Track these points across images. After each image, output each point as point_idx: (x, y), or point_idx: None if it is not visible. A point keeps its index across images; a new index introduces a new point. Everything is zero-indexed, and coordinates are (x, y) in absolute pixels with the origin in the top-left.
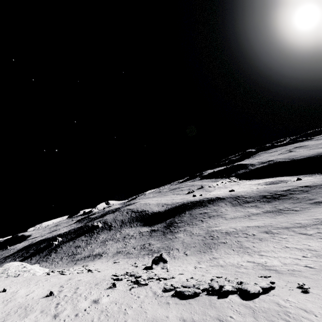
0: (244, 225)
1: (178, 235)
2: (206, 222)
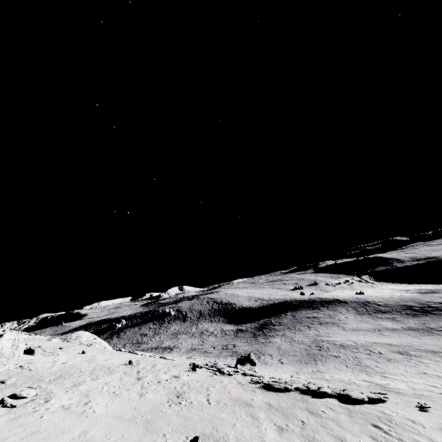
0: (370, 340)
1: (274, 340)
2: (315, 329)
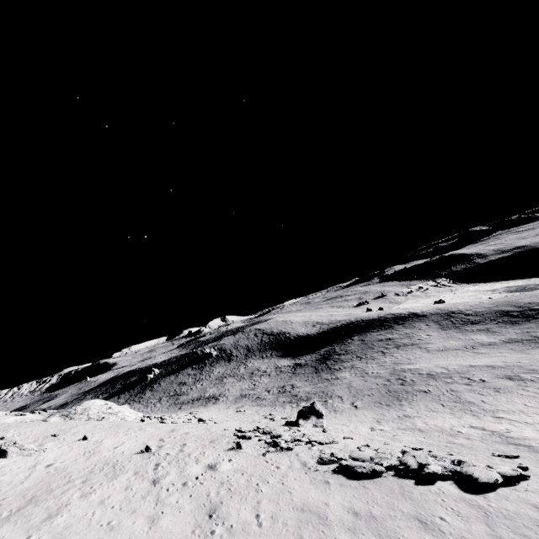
0: (464, 362)
1: (341, 375)
2: (391, 354)
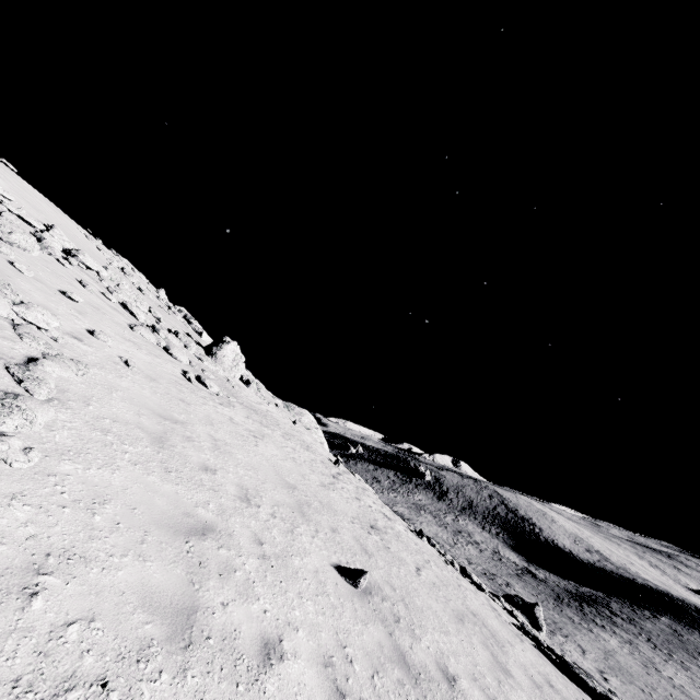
0: None
1: (602, 633)
2: None
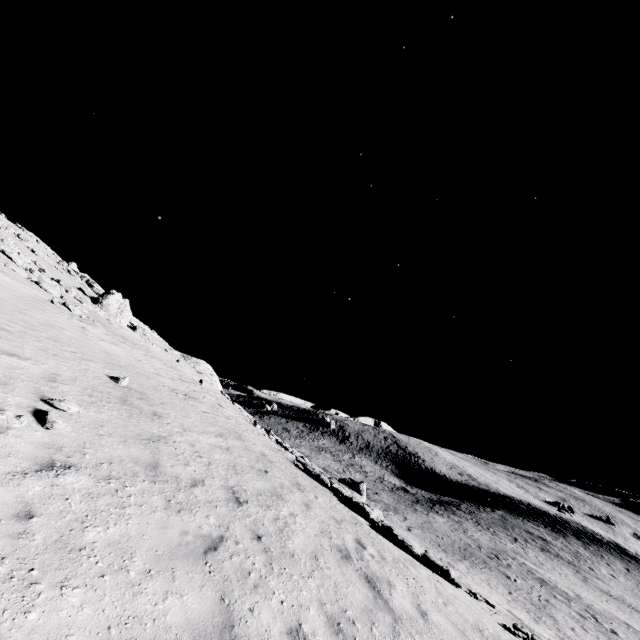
0: (623, 617)
1: (435, 516)
2: (523, 546)
